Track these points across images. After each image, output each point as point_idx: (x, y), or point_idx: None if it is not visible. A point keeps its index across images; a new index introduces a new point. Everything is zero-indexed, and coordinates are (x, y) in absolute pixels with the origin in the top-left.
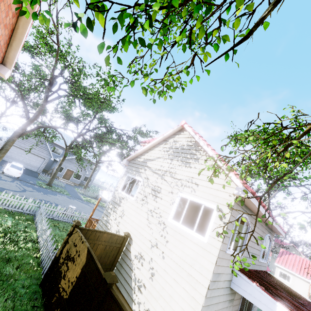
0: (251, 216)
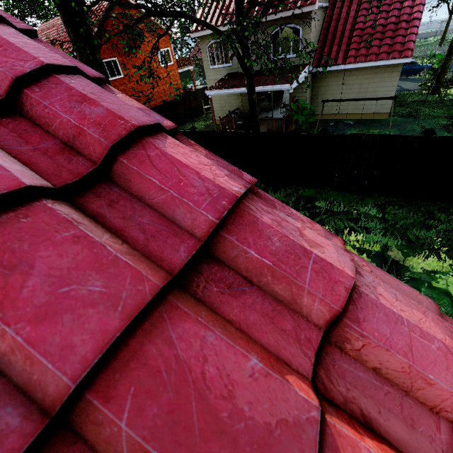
0: None
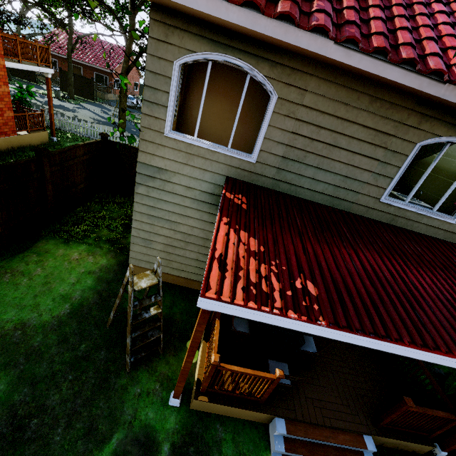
0: (280, 64)
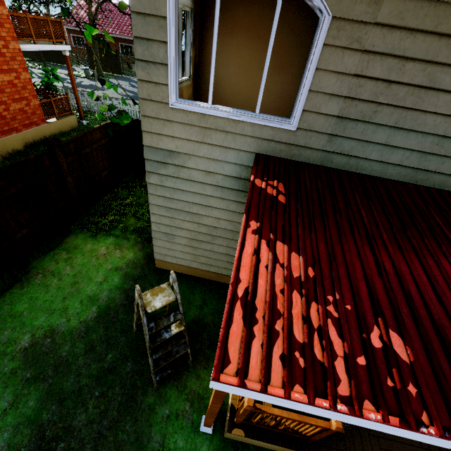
0: None
